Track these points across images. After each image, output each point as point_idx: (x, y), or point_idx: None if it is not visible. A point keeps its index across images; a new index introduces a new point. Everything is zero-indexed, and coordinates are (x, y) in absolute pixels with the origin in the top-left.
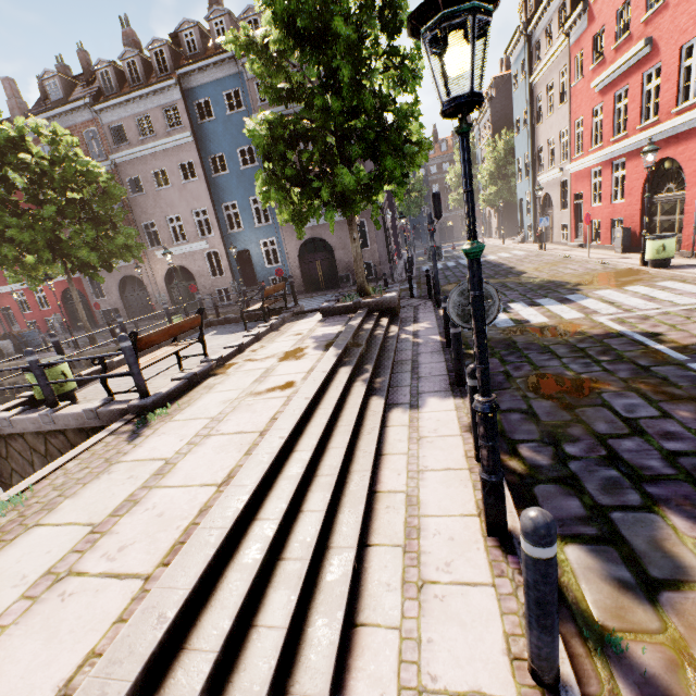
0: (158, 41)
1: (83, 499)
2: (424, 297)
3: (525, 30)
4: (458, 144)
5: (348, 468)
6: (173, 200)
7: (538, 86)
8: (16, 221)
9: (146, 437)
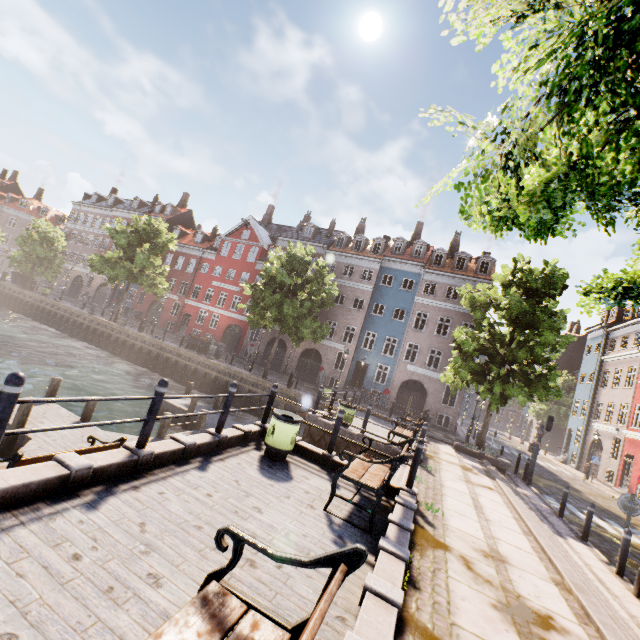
0: (381, 239)
1: (450, 493)
2: (509, 470)
3: (606, 328)
4: None
5: None
6: (338, 313)
7: (608, 364)
8: (290, 301)
9: (440, 478)
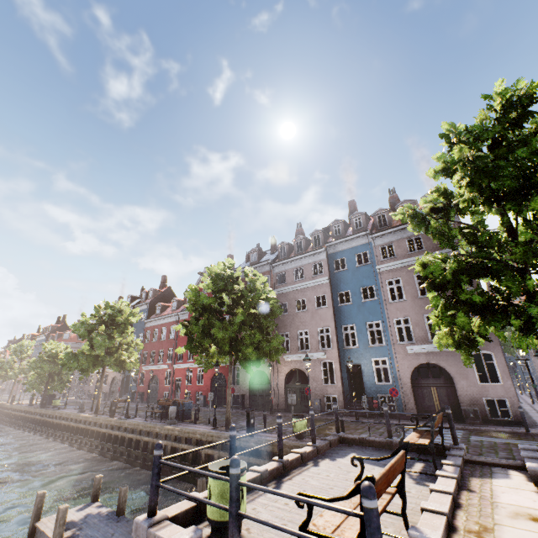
0: (317, 231)
1: None
2: None
3: None
4: None
5: None
6: (305, 319)
7: None
8: (219, 323)
9: None
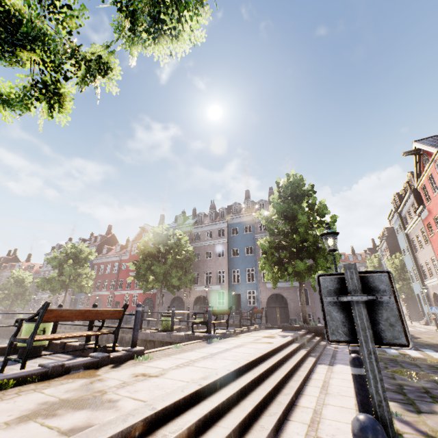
0: (223, 208)
1: (202, 350)
2: None
3: (396, 211)
4: (368, 257)
5: (298, 368)
6: (210, 264)
7: (411, 234)
8: (157, 263)
9: (214, 344)
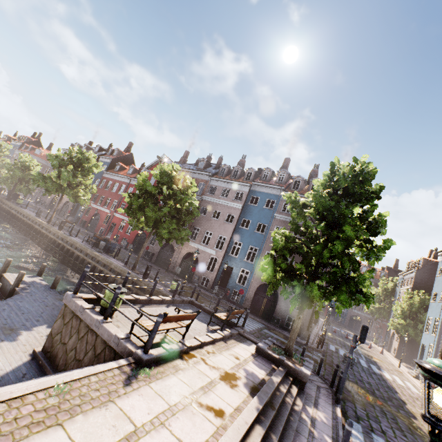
0: (252, 169)
1: (87, 422)
2: (327, 381)
3: None
4: (384, 277)
5: None
6: (214, 225)
7: None
8: (152, 206)
9: (133, 389)
